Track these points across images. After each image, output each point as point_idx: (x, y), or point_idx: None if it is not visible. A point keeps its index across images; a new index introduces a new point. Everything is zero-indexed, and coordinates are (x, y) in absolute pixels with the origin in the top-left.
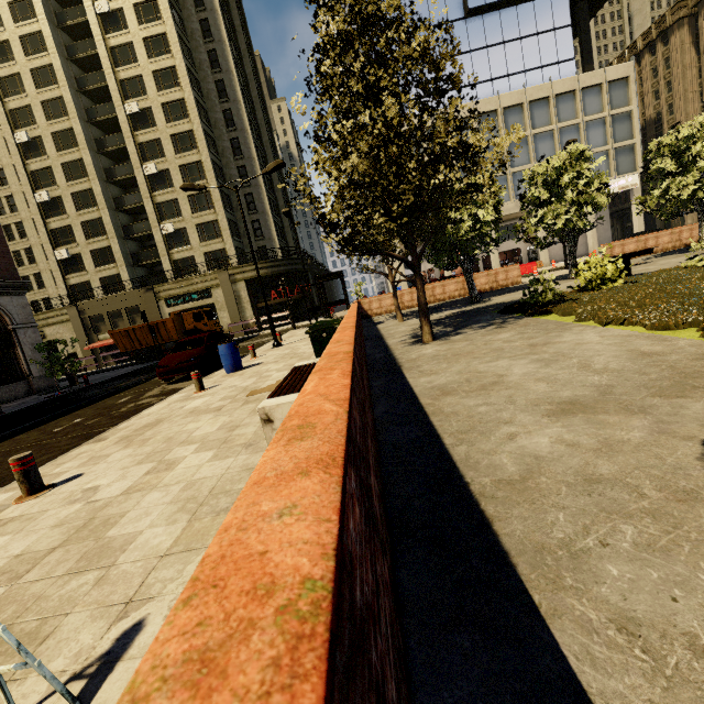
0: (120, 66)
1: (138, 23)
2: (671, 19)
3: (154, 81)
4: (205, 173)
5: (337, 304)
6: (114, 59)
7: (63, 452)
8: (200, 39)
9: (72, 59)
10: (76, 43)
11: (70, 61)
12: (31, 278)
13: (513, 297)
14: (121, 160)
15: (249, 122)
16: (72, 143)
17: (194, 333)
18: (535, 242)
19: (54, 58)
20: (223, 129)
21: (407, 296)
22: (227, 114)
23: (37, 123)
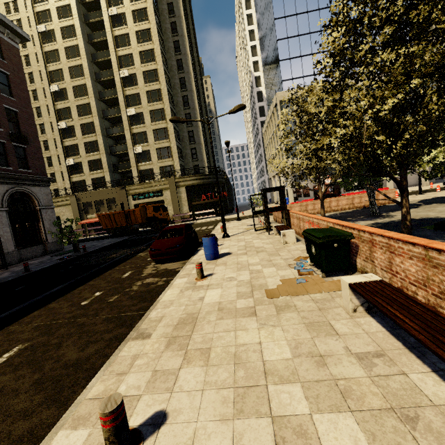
0: (119, 47)
1: (133, 22)
2: None
3: (139, 58)
4: (165, 116)
5: (278, 210)
6: (116, 43)
7: (108, 345)
8: (170, 33)
9: (90, 42)
10: (94, 33)
11: (89, 43)
12: (48, 176)
13: (415, 215)
14: (113, 105)
15: (195, 86)
16: (84, 93)
17: (152, 220)
18: (423, 174)
19: (80, 41)
20: (179, 89)
21: (310, 206)
22: (181, 81)
23: (65, 80)
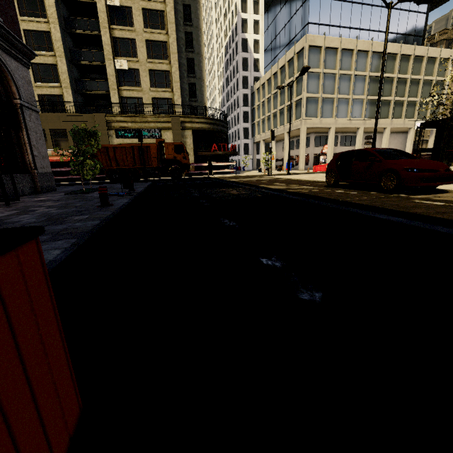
0: None
1: None
2: (438, 38)
3: None
4: (166, 24)
5: None
6: None
7: None
8: None
9: None
10: None
11: None
12: None
13: None
14: None
15: None
16: None
17: (173, 163)
18: None
19: None
20: None
21: None
22: None
23: None
